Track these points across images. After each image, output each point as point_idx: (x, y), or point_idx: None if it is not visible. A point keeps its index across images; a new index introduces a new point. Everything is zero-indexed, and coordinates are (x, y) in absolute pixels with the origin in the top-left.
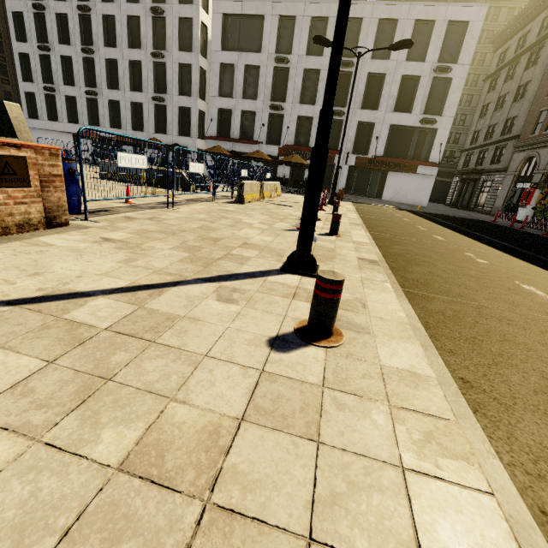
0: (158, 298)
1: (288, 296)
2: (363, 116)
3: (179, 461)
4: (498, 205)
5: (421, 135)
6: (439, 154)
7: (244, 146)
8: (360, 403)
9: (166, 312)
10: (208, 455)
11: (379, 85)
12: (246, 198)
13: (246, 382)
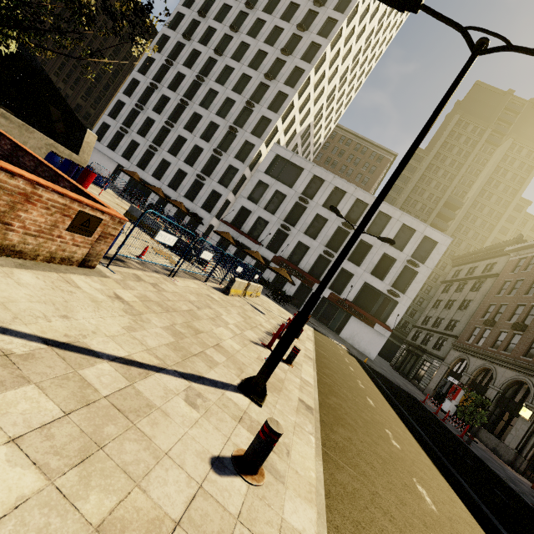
0: (145, 380)
1: (236, 418)
2: (347, 265)
3: None
4: (431, 387)
5: (385, 301)
6: (395, 322)
7: (248, 241)
8: None
9: (148, 397)
10: None
11: (366, 250)
12: (231, 291)
13: (188, 491)
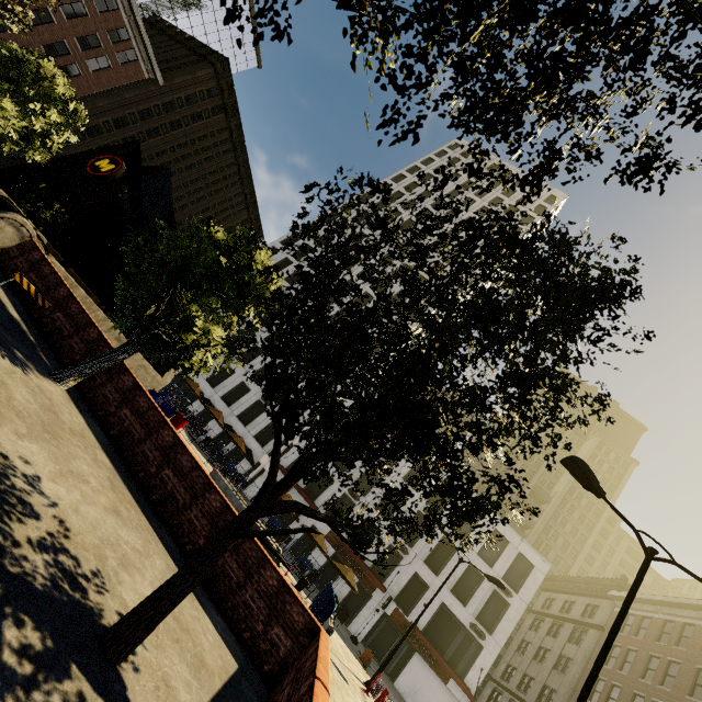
0: None
1: None
2: (423, 570)
3: None
4: None
5: (466, 640)
6: (478, 683)
7: (301, 499)
8: None
9: None
10: None
11: (448, 553)
12: None
13: None
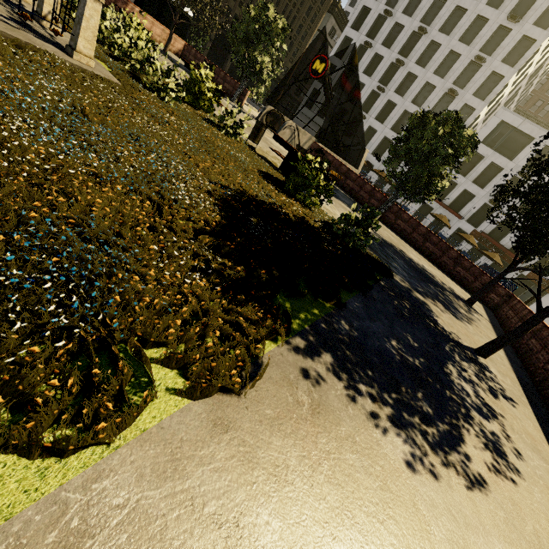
0: None
1: None
2: None
3: None
4: None
5: None
6: None
7: (447, 213)
8: None
9: None
10: None
11: None
12: None
13: None
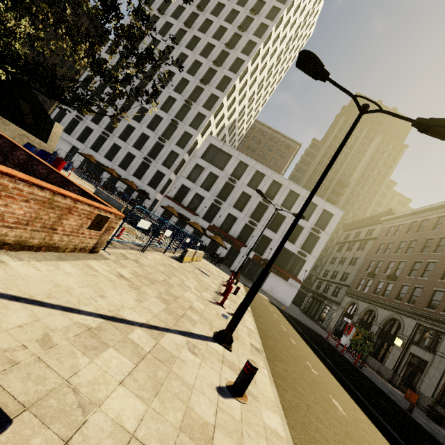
0: (163, 338)
1: (220, 361)
2: (267, 232)
3: (198, 435)
4: (332, 326)
5: (296, 260)
6: (304, 276)
7: (187, 213)
8: (256, 437)
9: (169, 350)
10: (207, 437)
11: (281, 220)
12: (184, 259)
13: (212, 408)
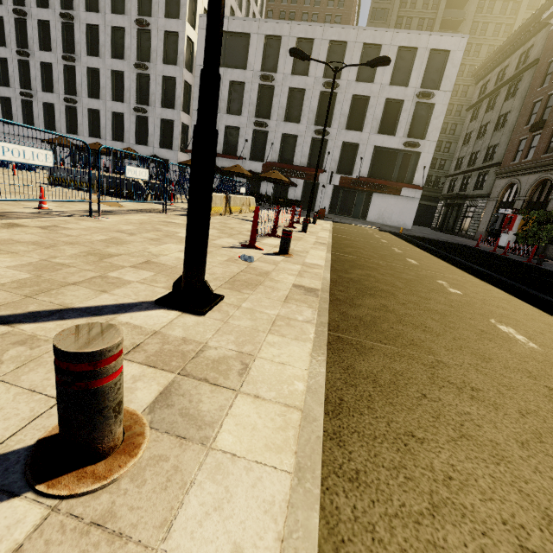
0: None
1: None
2: (347, 136)
3: None
4: (482, 230)
5: (405, 158)
6: (423, 177)
7: (227, 161)
8: None
9: None
10: None
11: (364, 107)
12: None
13: None
